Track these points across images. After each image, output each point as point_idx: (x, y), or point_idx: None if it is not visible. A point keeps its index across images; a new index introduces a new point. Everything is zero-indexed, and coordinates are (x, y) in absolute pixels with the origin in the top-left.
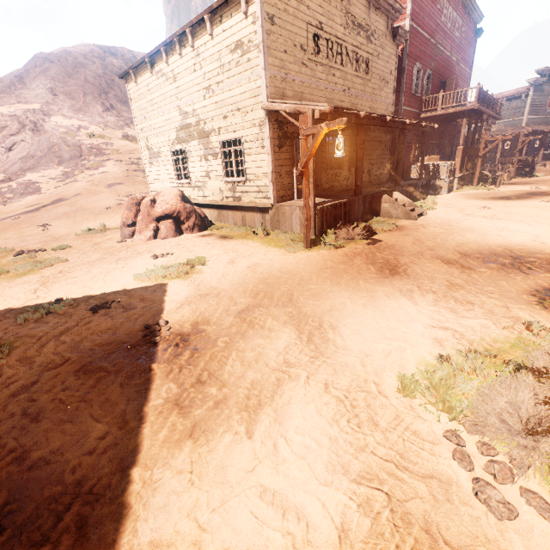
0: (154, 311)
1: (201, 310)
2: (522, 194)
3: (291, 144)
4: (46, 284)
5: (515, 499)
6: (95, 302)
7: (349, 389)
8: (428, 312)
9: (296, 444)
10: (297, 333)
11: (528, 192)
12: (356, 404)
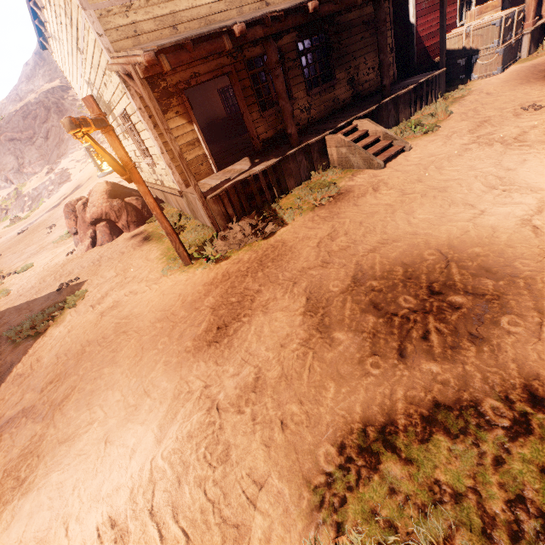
0: None
1: None
2: None
3: (182, 101)
4: None
5: None
6: None
7: None
8: (144, 476)
9: None
10: None
11: None
12: None
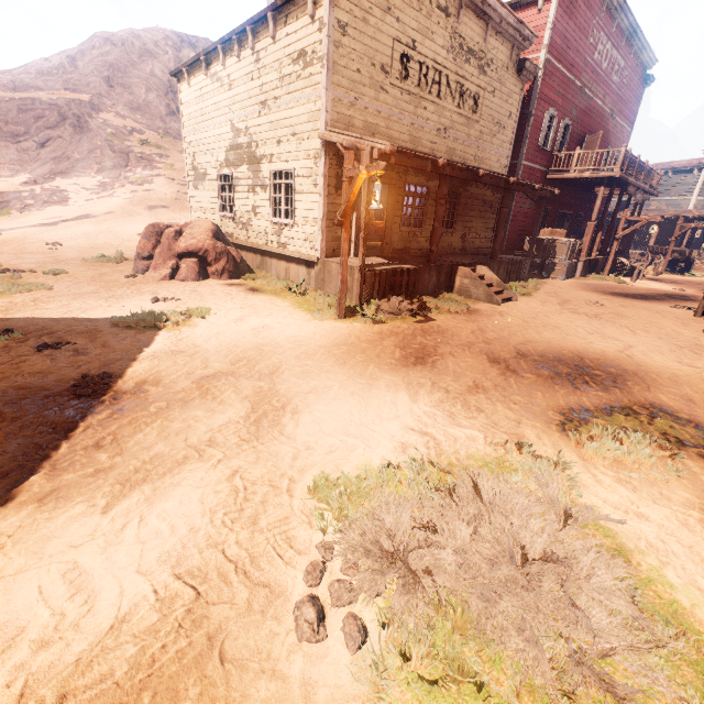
0: (106, 361)
1: (161, 368)
2: (657, 295)
3: None
4: (8, 312)
5: (335, 623)
6: (48, 340)
7: (257, 481)
8: (419, 412)
9: (148, 528)
10: (249, 411)
11: (667, 293)
12: (251, 498)
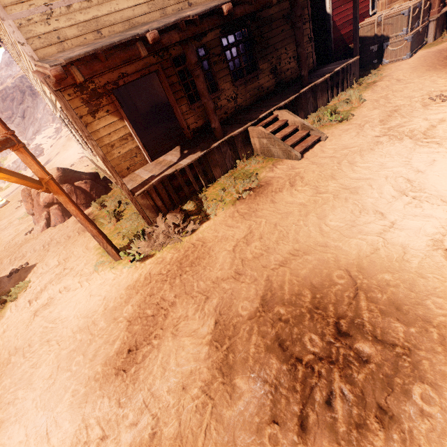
0: None
1: None
2: None
3: (112, 101)
4: None
5: None
6: None
7: None
8: None
9: None
10: None
11: None
12: None
